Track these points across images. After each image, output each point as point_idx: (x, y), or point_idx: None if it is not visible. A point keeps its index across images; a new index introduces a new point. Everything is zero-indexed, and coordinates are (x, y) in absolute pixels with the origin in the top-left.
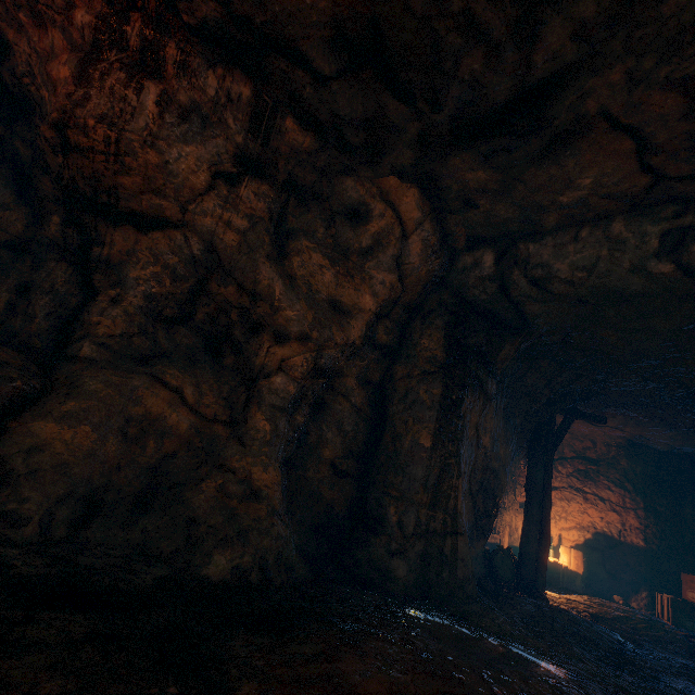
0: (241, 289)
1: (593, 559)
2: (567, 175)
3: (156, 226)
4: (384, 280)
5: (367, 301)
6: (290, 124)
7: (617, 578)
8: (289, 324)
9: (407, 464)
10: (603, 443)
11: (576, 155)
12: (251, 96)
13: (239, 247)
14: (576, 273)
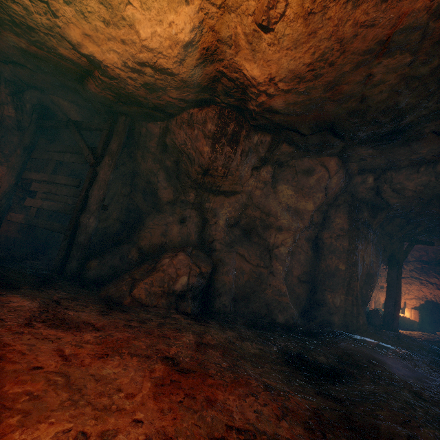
0: (262, 212)
1: (425, 314)
2: (414, 150)
3: (232, 194)
4: (319, 196)
5: (311, 207)
6: (284, 146)
7: (439, 323)
8: (283, 225)
9: (334, 277)
10: (432, 252)
11: (418, 144)
12: (270, 140)
13: (260, 195)
14: (417, 187)
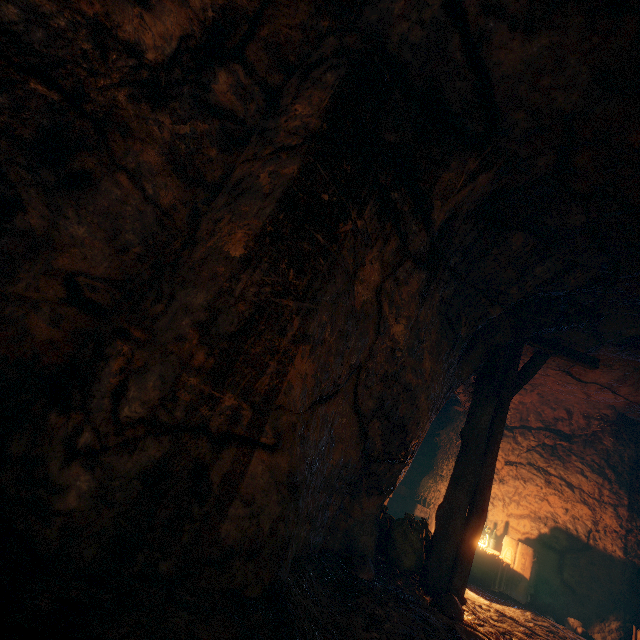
0: None
1: (546, 562)
2: None
3: None
4: None
5: None
6: None
7: (577, 593)
8: None
9: (185, 284)
10: (582, 414)
11: None
12: None
13: None
14: None
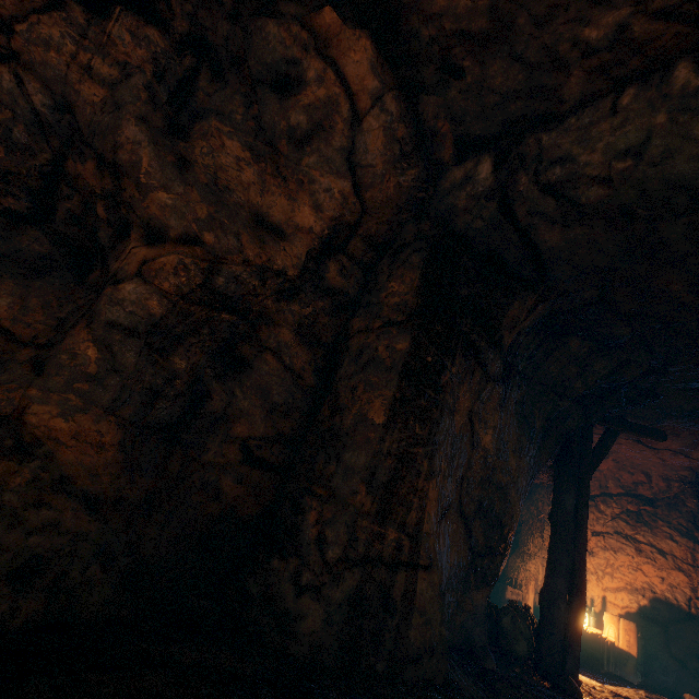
0: (102, 164)
1: (651, 636)
2: None
3: None
4: (332, 187)
5: (305, 214)
6: None
7: (688, 667)
8: (165, 214)
9: (346, 448)
10: (660, 477)
11: None
12: None
13: (103, 104)
14: (614, 163)
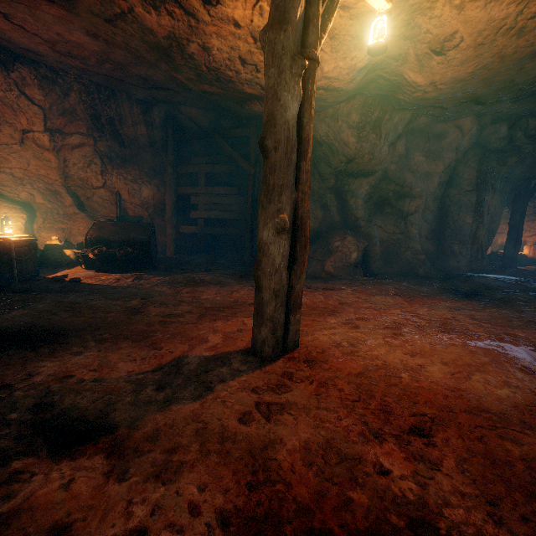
0: (396, 185)
1: None
2: None
3: (371, 174)
4: (449, 157)
5: (441, 169)
6: (422, 119)
7: None
8: (416, 193)
9: (461, 231)
10: None
11: None
12: (409, 116)
13: (395, 169)
14: None
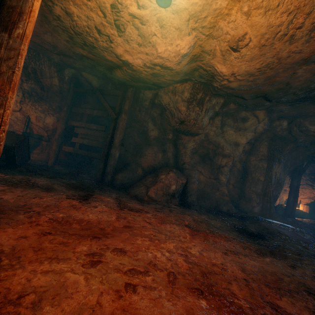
0: (214, 145)
1: (313, 208)
2: None
3: (196, 135)
4: (250, 135)
5: (244, 141)
6: (231, 105)
7: None
8: (227, 153)
9: (256, 185)
10: None
11: None
12: (223, 101)
13: (213, 135)
14: None
